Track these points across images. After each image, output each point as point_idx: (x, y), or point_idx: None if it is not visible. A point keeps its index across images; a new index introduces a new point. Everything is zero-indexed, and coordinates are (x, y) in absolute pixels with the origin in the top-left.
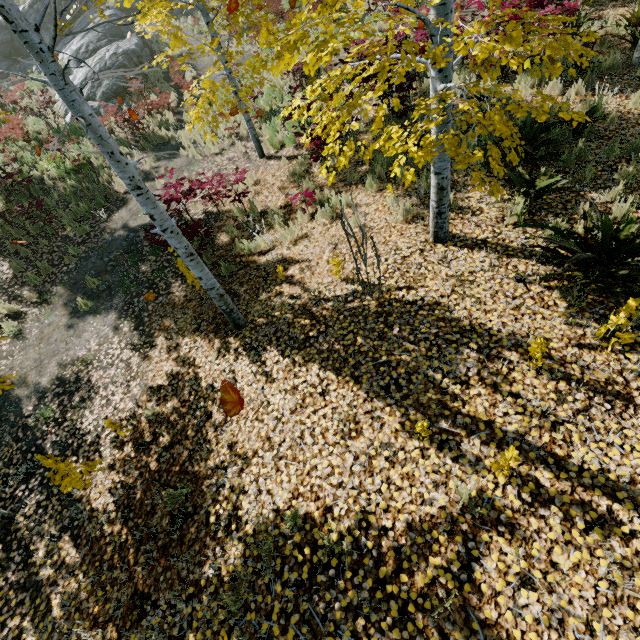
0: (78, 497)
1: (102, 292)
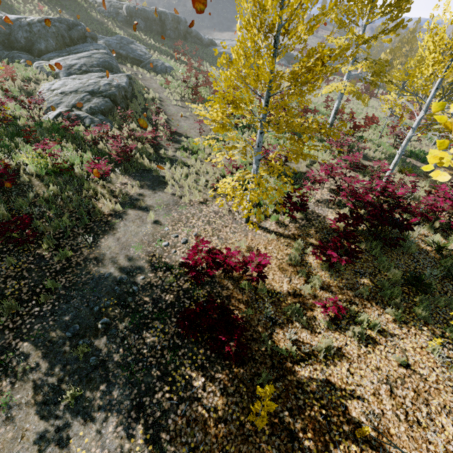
0: None
1: (93, 370)
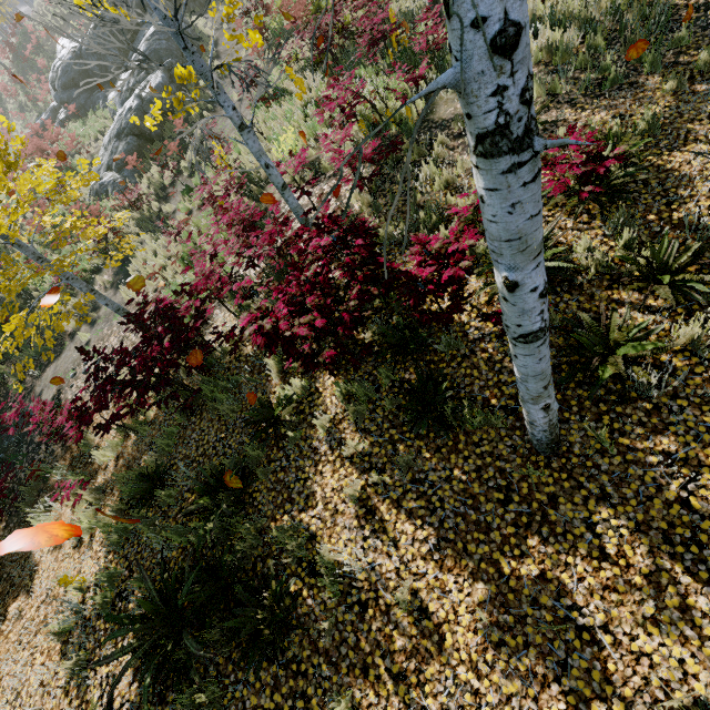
0: None
1: None
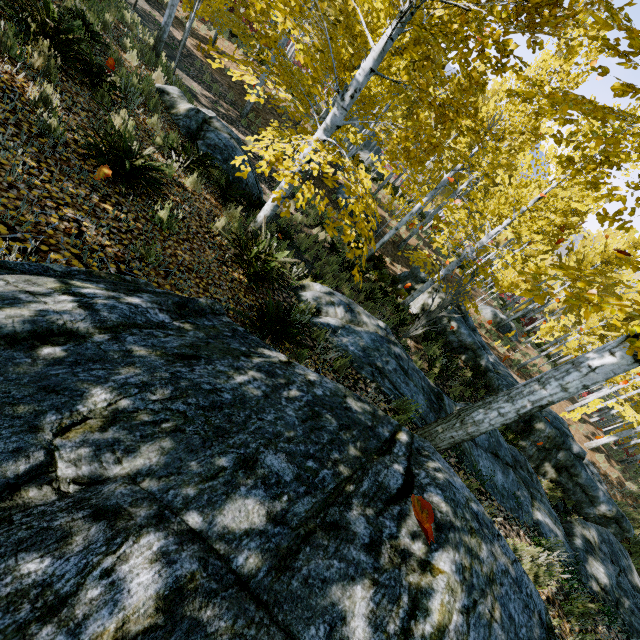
0: (198, 57)
1: None
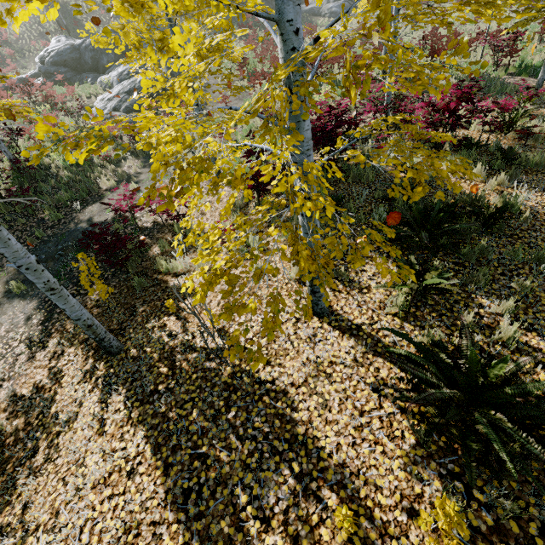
0: None
1: None
